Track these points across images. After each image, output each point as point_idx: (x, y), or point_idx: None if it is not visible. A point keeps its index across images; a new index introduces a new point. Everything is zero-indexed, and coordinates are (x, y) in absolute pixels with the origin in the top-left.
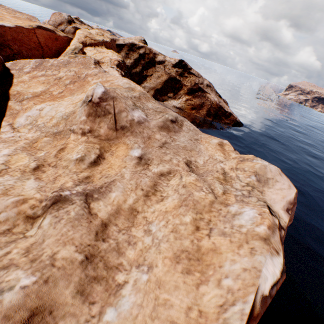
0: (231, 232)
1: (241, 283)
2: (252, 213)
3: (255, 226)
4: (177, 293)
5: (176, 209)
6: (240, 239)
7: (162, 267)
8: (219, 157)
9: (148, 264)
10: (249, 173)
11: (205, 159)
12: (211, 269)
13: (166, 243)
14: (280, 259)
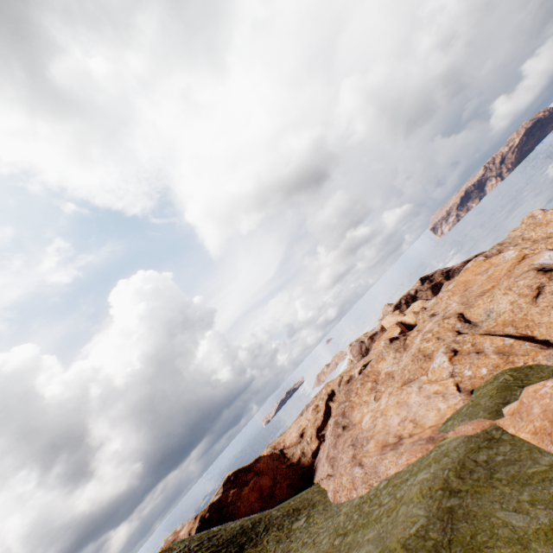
0: (542, 219)
1: (552, 215)
2: (538, 216)
3: (541, 215)
4: (551, 224)
5: (534, 231)
6: (544, 217)
7: (546, 228)
8: (519, 230)
9: (545, 231)
10: (528, 220)
11: (519, 233)
12: (549, 220)
13: (542, 230)
14: (549, 210)
